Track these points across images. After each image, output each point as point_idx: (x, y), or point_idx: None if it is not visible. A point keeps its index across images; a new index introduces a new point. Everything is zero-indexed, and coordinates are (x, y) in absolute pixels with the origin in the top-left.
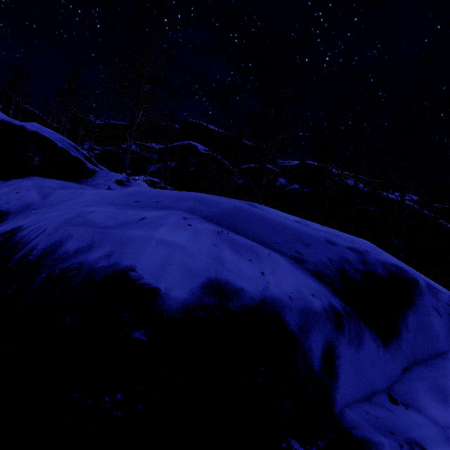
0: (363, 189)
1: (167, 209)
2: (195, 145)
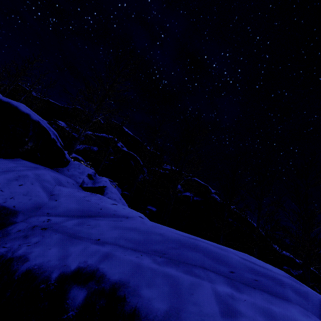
0: (234, 210)
1: (283, 300)
2: (115, 140)
